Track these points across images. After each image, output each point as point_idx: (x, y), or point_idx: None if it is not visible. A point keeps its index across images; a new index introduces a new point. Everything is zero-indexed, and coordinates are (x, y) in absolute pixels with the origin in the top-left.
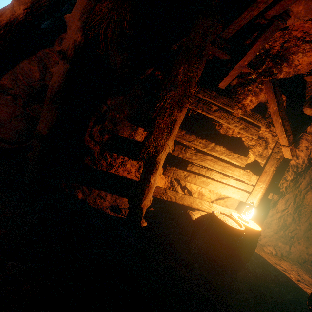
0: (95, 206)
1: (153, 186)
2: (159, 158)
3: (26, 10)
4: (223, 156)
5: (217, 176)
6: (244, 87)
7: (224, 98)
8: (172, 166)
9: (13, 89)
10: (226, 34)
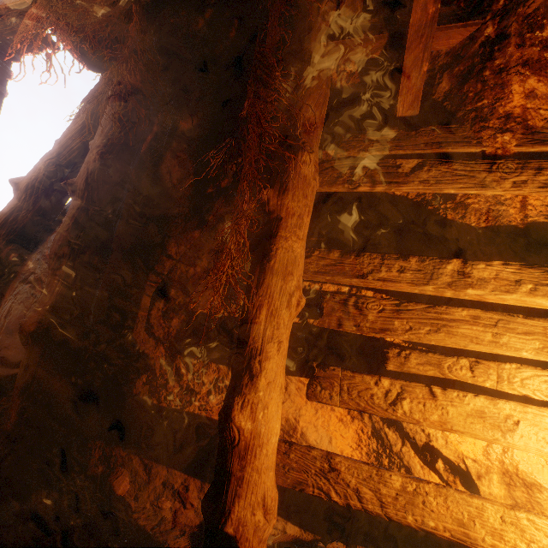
0: (151, 525)
1: (257, 441)
2: (255, 338)
3: (49, 161)
4: (522, 294)
5: (542, 383)
6: (478, 72)
7: (430, 131)
8: (332, 367)
9: (35, 273)
10: (350, 4)
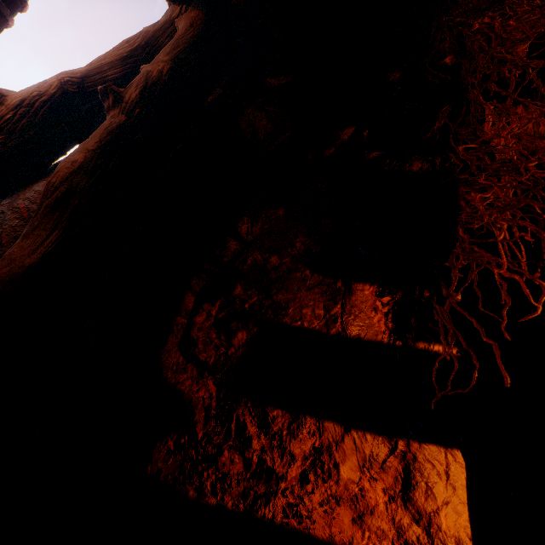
0: None
1: None
2: None
3: (69, 78)
4: None
5: None
6: None
7: None
8: None
9: None
10: None
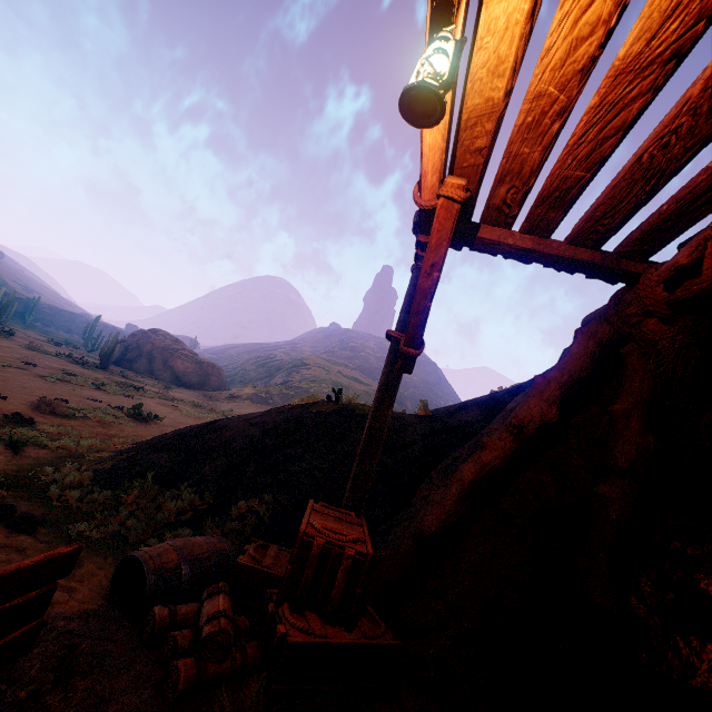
0: None
1: None
2: None
3: (557, 411)
4: None
5: None
6: None
7: None
8: None
9: (519, 516)
10: None
